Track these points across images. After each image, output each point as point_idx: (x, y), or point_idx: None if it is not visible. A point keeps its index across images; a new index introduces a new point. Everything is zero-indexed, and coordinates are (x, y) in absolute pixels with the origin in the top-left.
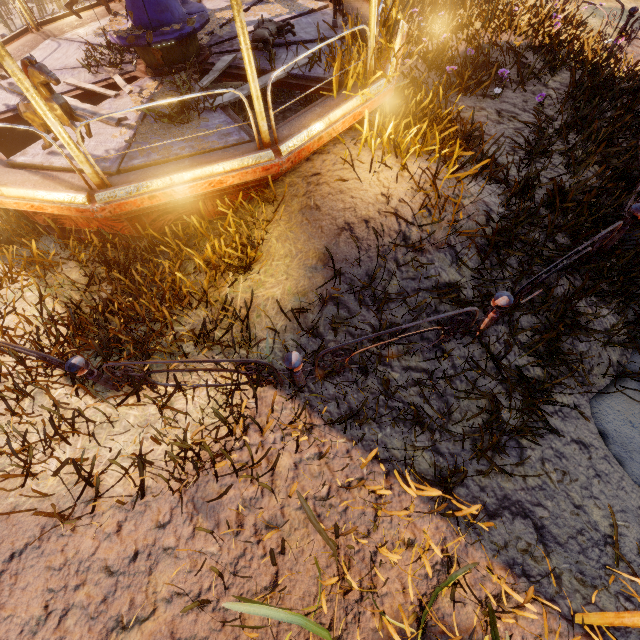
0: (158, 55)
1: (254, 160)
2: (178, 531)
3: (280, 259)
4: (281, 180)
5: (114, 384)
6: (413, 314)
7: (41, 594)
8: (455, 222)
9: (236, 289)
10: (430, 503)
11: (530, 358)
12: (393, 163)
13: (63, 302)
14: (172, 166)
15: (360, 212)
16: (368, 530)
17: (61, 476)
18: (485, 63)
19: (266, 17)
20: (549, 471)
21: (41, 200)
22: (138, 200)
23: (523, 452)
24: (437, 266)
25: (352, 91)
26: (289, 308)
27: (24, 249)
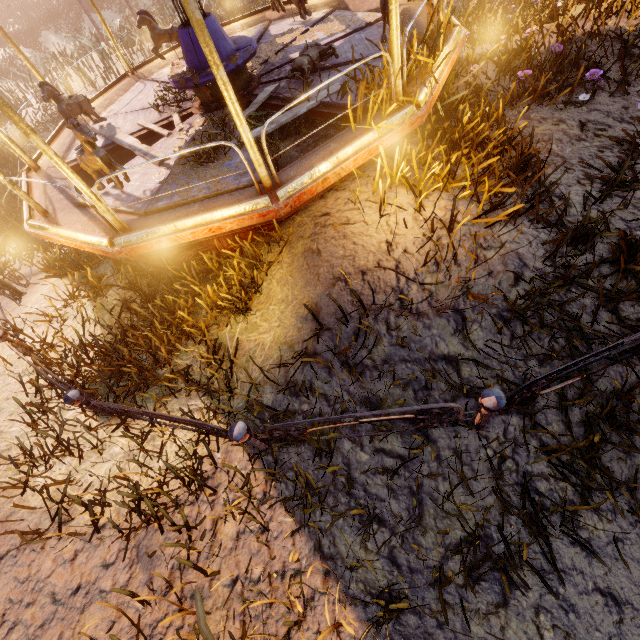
0: (207, 93)
1: (251, 206)
2: (117, 575)
3: (277, 304)
4: (292, 219)
5: (112, 412)
6: (398, 387)
7: (4, 601)
8: (469, 280)
9: (235, 329)
10: (368, 624)
11: (553, 462)
12: (410, 203)
13: (102, 324)
14: (183, 210)
15: (359, 261)
16: (289, 634)
17: (51, 492)
18: (572, 62)
19: (321, 37)
20: (543, 627)
21: (81, 241)
22: (148, 244)
23: (511, 590)
24: (435, 334)
25: (375, 121)
26: (274, 358)
27: (91, 270)
